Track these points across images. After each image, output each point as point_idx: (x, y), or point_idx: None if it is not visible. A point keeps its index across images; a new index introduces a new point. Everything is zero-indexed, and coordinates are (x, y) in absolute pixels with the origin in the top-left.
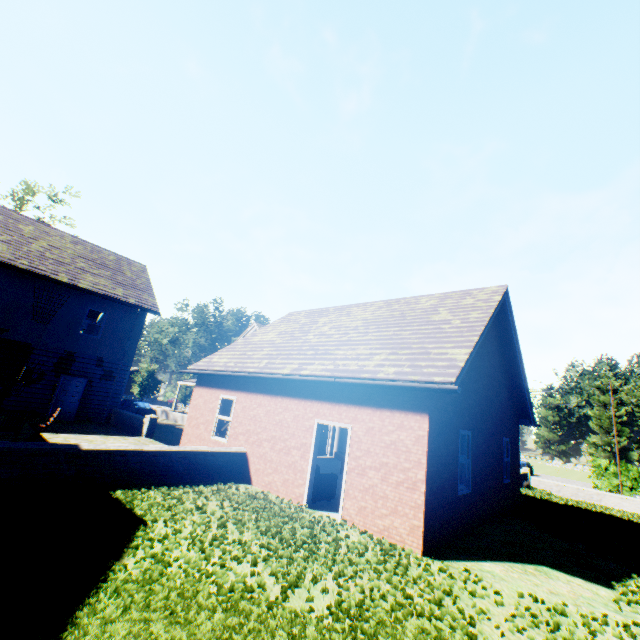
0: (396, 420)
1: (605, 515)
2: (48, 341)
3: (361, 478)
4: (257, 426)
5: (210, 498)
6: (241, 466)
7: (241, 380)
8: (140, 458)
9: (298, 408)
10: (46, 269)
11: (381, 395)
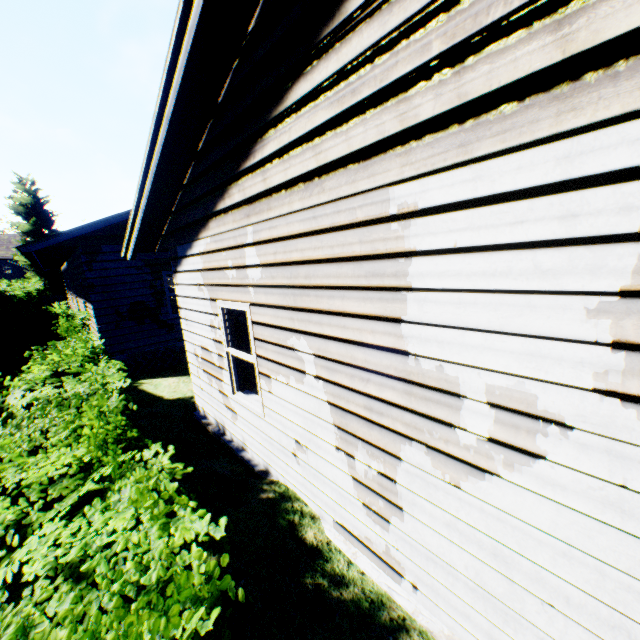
0: None
1: None
2: None
3: None
4: None
5: None
6: None
7: None
8: None
9: None
10: None
11: None
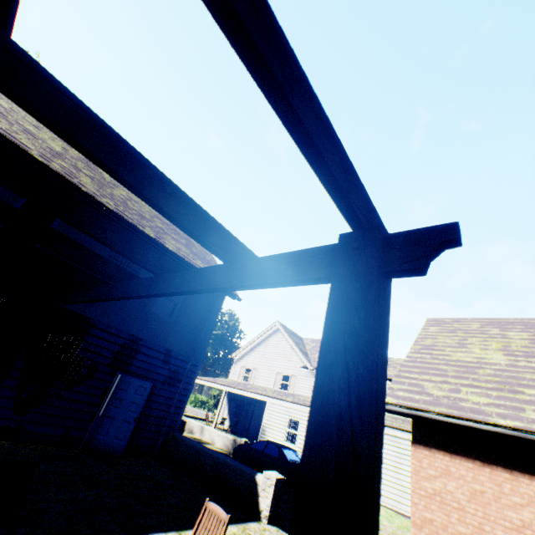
0: None
1: None
2: (113, 317)
3: None
4: None
5: None
6: None
7: None
8: None
9: None
10: (131, 217)
11: None
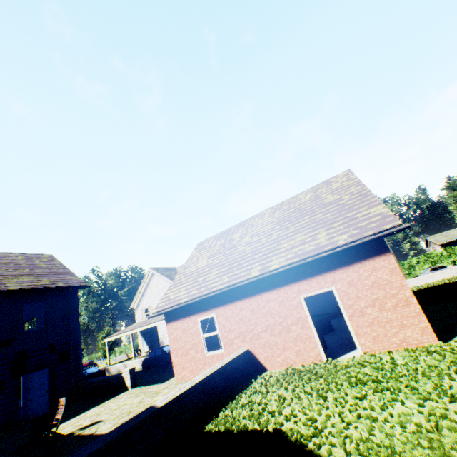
0: (368, 267)
1: (440, 285)
2: None
3: (362, 318)
4: (248, 325)
5: (270, 391)
6: (250, 361)
7: (212, 299)
8: (197, 391)
9: (279, 295)
10: None
11: (346, 256)
